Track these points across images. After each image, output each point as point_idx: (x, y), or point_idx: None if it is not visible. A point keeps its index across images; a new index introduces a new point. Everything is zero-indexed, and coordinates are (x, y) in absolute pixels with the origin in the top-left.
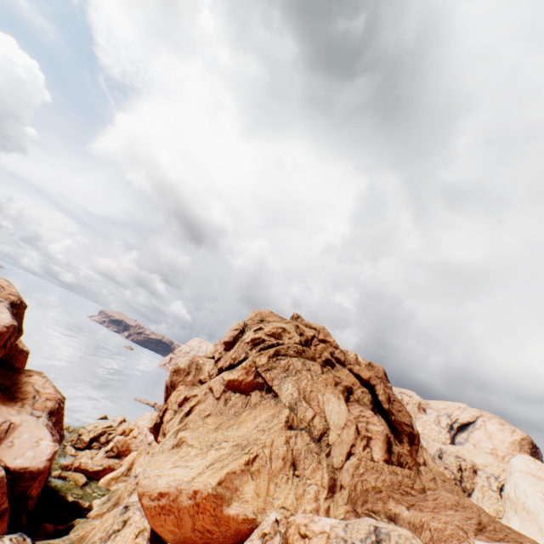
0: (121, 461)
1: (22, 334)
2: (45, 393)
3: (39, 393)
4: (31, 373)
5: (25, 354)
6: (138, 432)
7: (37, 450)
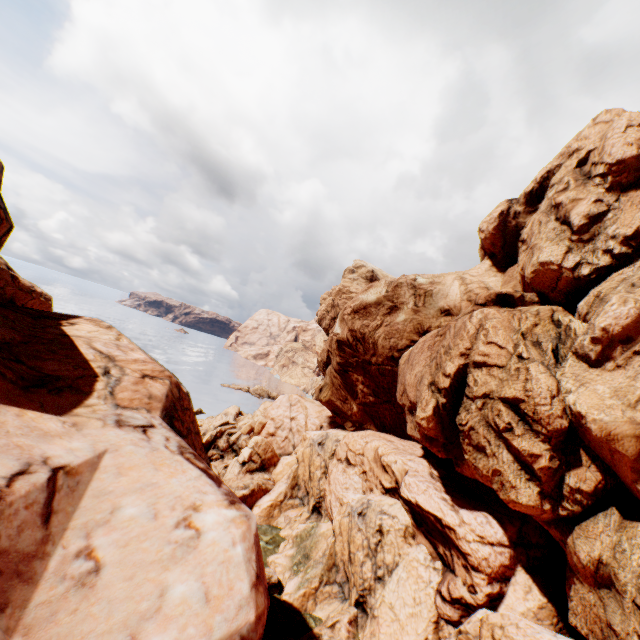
0: (270, 474)
1: (8, 224)
2: (130, 361)
3: (113, 361)
4: (70, 319)
5: (41, 300)
6: (275, 426)
7: (201, 558)
